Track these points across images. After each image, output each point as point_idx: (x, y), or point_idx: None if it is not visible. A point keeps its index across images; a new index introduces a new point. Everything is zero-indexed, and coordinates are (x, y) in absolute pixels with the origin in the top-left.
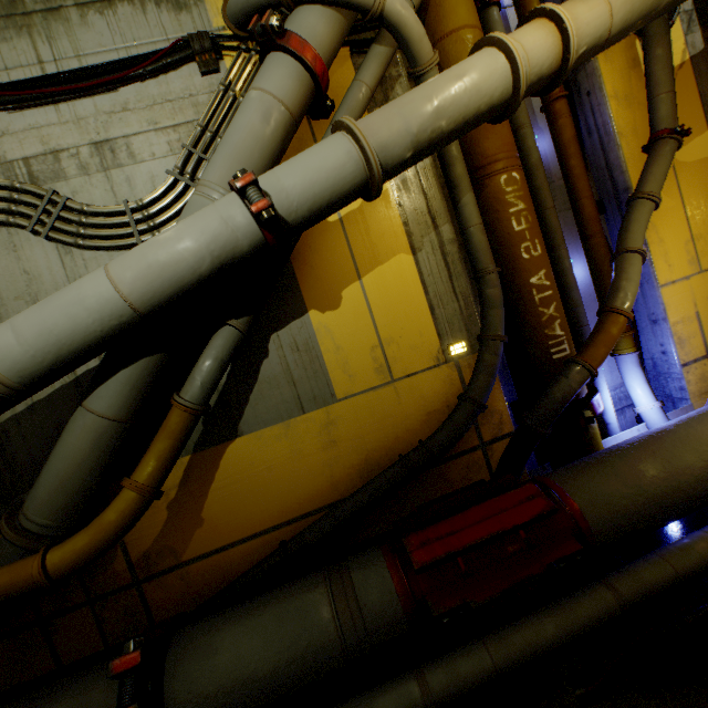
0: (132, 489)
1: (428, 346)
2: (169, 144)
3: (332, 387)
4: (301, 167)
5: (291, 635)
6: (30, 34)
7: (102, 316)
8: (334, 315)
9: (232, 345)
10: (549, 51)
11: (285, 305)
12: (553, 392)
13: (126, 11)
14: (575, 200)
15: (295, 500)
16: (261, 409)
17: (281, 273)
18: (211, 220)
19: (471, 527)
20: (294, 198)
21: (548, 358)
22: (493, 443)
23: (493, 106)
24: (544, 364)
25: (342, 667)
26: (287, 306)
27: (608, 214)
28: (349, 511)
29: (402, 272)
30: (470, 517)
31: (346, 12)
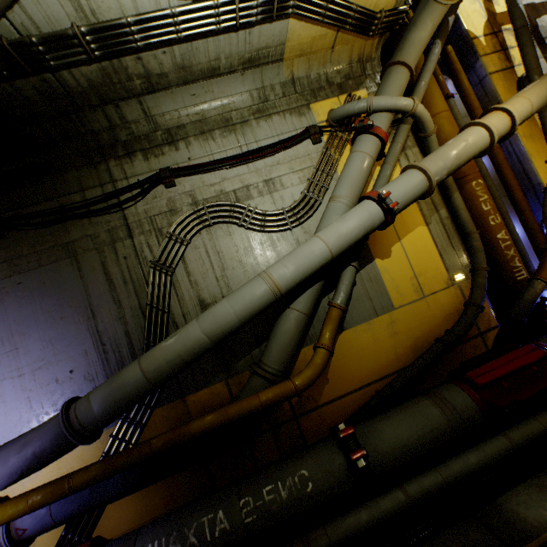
0: (325, 347)
1: (441, 276)
2: (299, 178)
3: (391, 301)
4: (400, 187)
5: (421, 422)
6: (235, 133)
7: (320, 259)
8: (388, 261)
9: (354, 276)
10: (505, 125)
11: (362, 257)
12: (526, 296)
13: (276, 119)
14: (510, 192)
15: (377, 368)
16: (354, 315)
17: (366, 239)
18: (364, 213)
19: (503, 366)
20: (398, 201)
21: (514, 280)
22: (487, 332)
23: (480, 152)
24: (512, 283)
25: (451, 440)
26: (363, 257)
27: (528, 197)
28: (415, 370)
29: (421, 236)
30: (500, 362)
31: (394, 113)
